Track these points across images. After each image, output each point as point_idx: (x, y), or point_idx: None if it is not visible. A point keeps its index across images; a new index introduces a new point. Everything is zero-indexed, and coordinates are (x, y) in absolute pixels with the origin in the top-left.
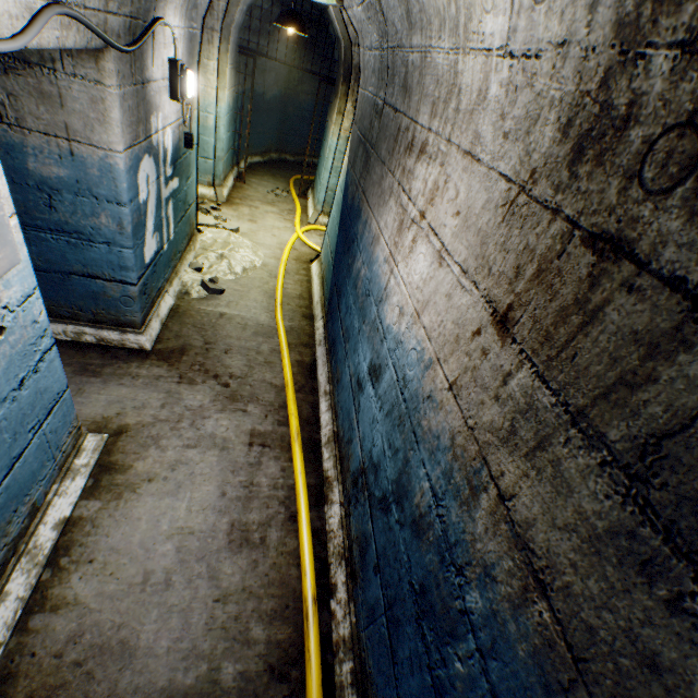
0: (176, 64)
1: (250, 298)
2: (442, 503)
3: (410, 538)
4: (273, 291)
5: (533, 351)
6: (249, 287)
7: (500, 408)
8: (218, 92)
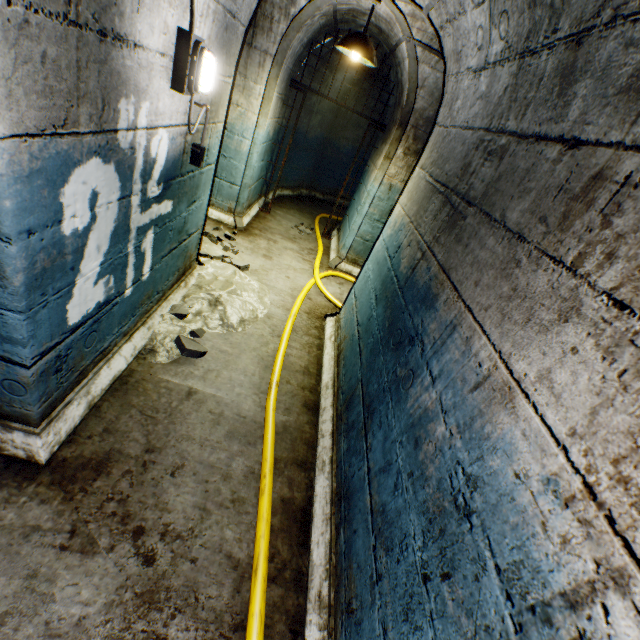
0: (187, 36)
1: (238, 366)
2: None
3: None
4: (271, 358)
5: None
6: (241, 347)
7: None
8: (259, 117)
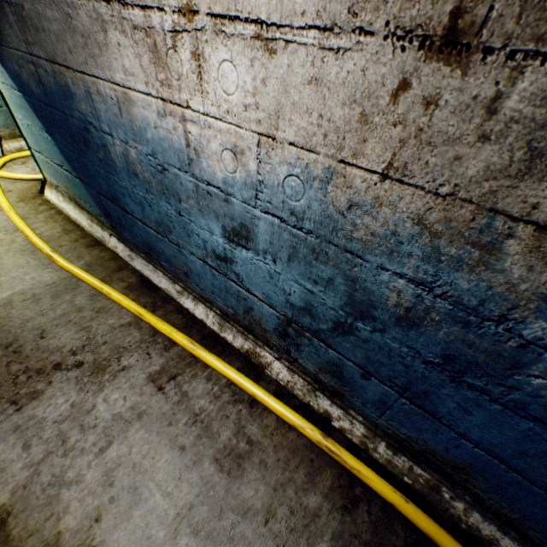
0: None
1: (9, 268)
2: (437, 284)
3: (403, 333)
4: (29, 245)
5: (540, 39)
6: None
7: (497, 145)
8: None
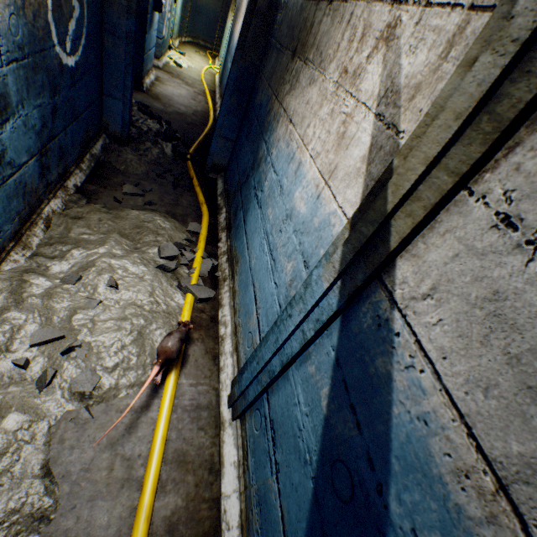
0: None
1: (191, 73)
2: None
3: None
4: (200, 75)
5: None
6: (191, 71)
7: None
8: None
